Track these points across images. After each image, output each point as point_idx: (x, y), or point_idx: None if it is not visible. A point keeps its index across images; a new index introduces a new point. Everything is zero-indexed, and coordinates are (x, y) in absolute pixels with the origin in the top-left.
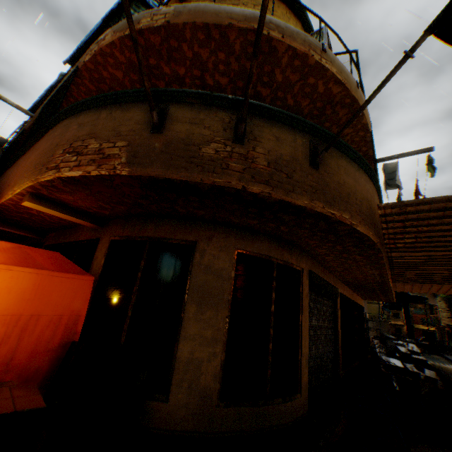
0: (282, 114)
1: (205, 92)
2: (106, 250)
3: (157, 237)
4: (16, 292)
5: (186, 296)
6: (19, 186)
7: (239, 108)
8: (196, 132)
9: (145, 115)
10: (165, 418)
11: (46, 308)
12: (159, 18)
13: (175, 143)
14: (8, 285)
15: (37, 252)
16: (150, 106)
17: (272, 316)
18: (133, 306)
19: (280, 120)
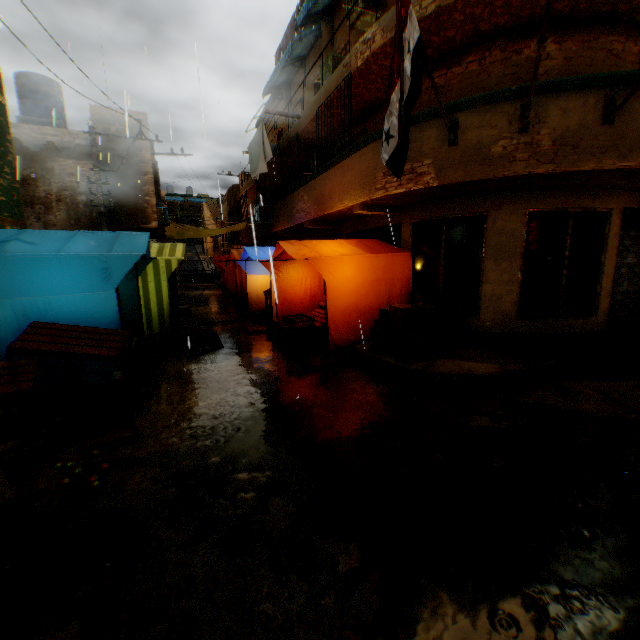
0: (569, 82)
1: (489, 94)
2: (410, 231)
3: (451, 215)
4: (382, 268)
5: (483, 255)
6: (349, 201)
7: (522, 97)
8: (484, 135)
9: (439, 132)
10: (479, 327)
11: (394, 275)
12: (428, 4)
13: (469, 151)
14: (378, 265)
15: (368, 242)
16: (448, 132)
17: (564, 260)
18: (443, 267)
19: (566, 91)
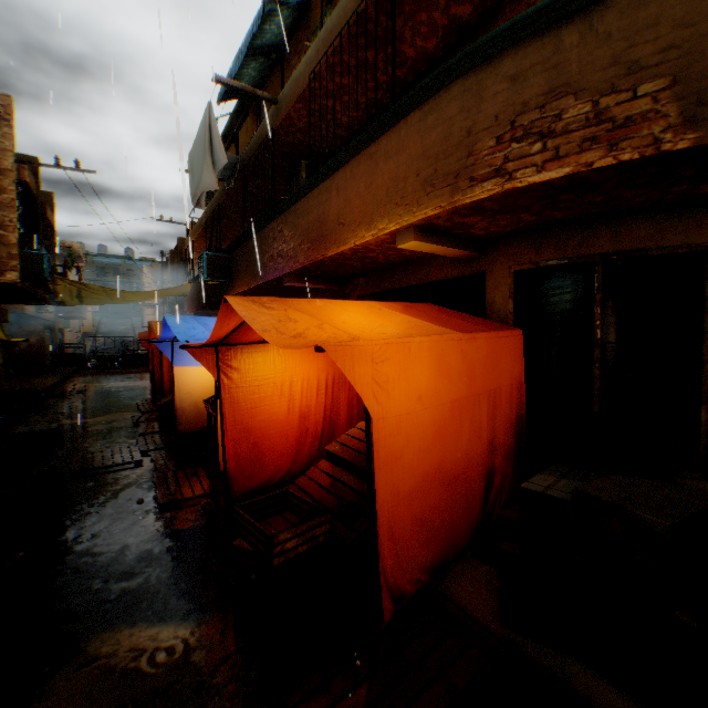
0: None
1: None
2: (509, 288)
3: (617, 251)
4: (482, 365)
5: (705, 337)
6: (389, 221)
7: None
8: None
9: (694, 1)
10: None
11: (500, 380)
12: None
13: None
14: (476, 358)
15: (423, 309)
16: None
17: None
18: (598, 362)
19: None
